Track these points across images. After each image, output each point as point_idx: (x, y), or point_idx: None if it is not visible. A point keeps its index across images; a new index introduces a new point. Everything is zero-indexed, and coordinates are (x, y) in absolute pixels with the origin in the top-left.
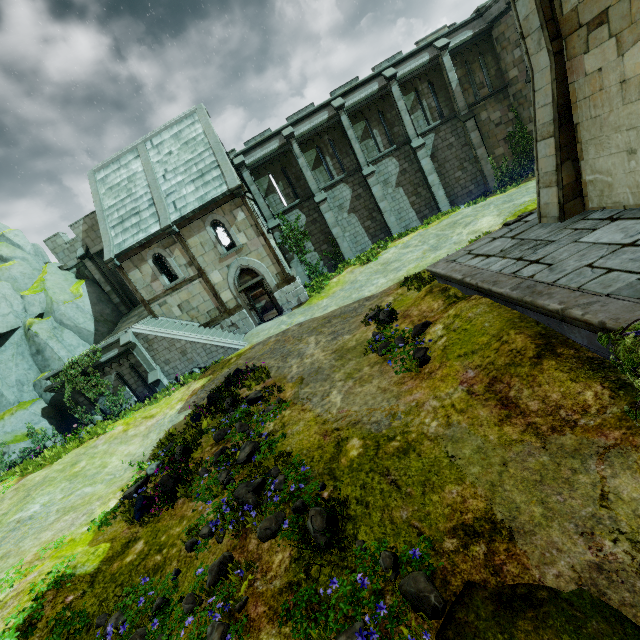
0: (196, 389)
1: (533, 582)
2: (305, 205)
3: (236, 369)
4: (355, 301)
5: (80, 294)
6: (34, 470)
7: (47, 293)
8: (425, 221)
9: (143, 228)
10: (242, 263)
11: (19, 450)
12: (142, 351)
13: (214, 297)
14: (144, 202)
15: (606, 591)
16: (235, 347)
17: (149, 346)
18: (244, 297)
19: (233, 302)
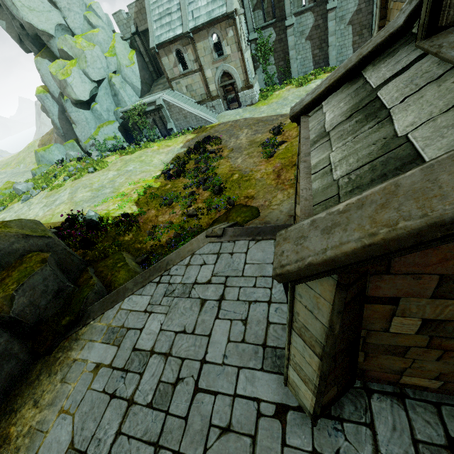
0: (189, 139)
1: (251, 205)
2: (278, 25)
3: (208, 135)
4: (276, 115)
5: (133, 62)
6: (125, 155)
7: (117, 58)
8: None
9: (172, 28)
10: (225, 68)
11: (111, 144)
12: (166, 111)
13: (205, 86)
14: (174, 5)
15: (260, 207)
16: (211, 121)
17: (169, 109)
18: (222, 91)
19: (215, 92)
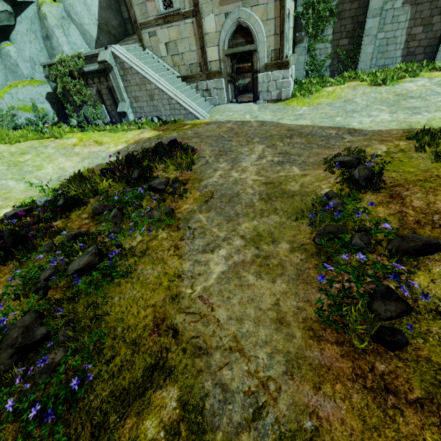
0: (142, 138)
1: None
2: None
3: (173, 140)
4: (335, 126)
5: None
6: None
7: None
8: None
9: None
10: (242, 17)
11: (25, 118)
12: (117, 77)
13: (200, 49)
14: None
15: None
16: (196, 114)
17: (124, 75)
18: (228, 64)
19: (216, 65)
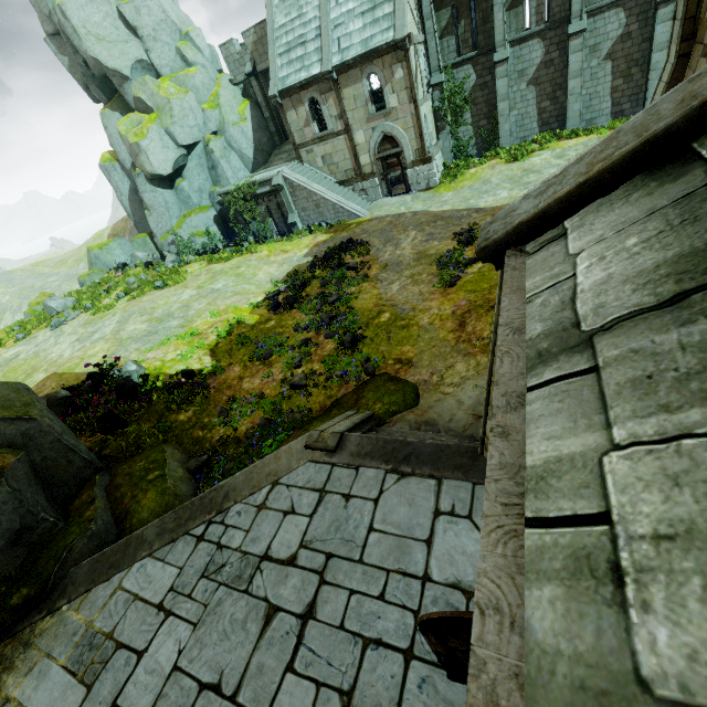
0: (320, 242)
1: (404, 378)
2: (481, 61)
3: (350, 238)
4: (467, 208)
5: (245, 117)
6: (215, 262)
7: (221, 111)
8: (609, 124)
9: (306, 65)
10: (387, 129)
11: (201, 242)
12: (287, 195)
13: (354, 158)
14: (312, 30)
15: (420, 386)
16: (358, 214)
17: (293, 192)
18: (380, 166)
19: (369, 168)
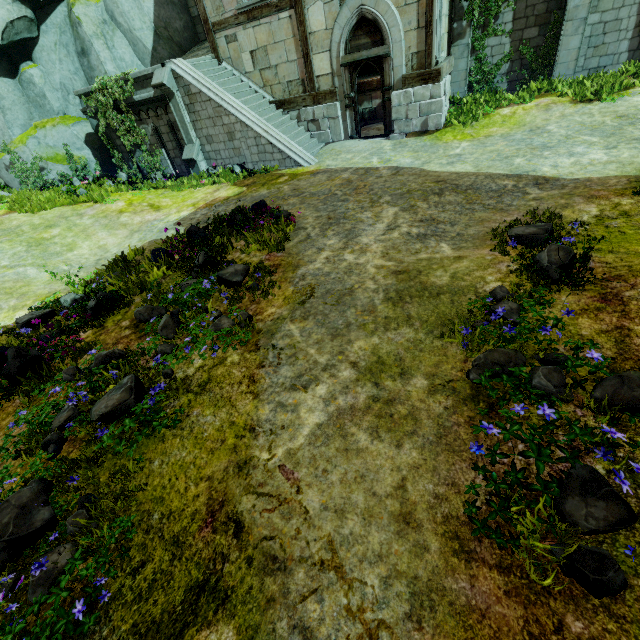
0: (217, 199)
1: None
2: None
3: (259, 201)
4: (513, 174)
5: None
6: (18, 210)
7: None
8: None
9: None
10: (366, 3)
11: (57, 172)
12: (180, 107)
13: (303, 59)
14: None
15: None
16: (297, 160)
17: (190, 104)
18: (346, 79)
19: (327, 81)
